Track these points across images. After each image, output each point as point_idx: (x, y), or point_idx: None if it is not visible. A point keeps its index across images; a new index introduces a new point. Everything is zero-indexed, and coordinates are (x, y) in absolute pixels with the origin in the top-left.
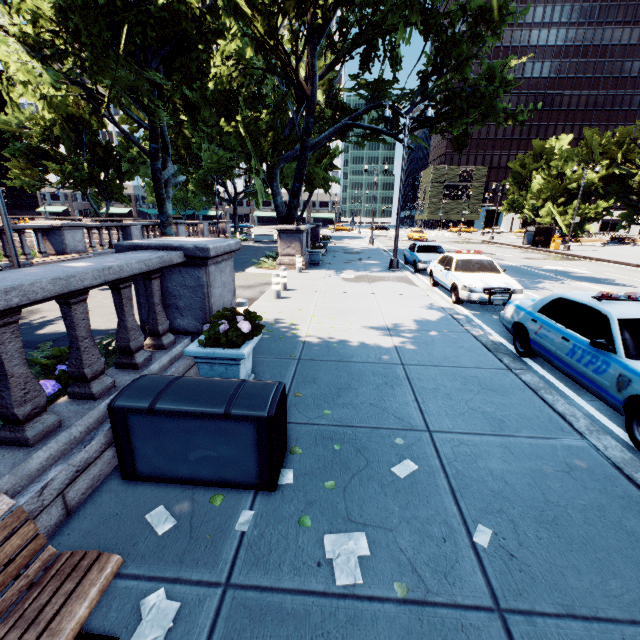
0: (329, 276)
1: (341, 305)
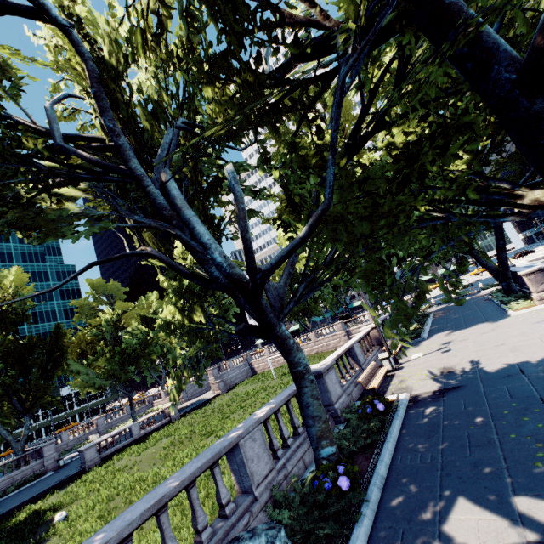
0: None
1: None
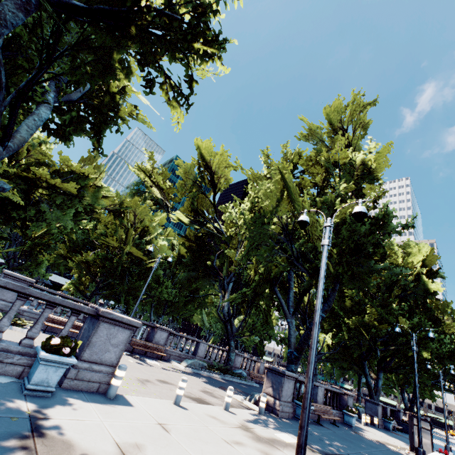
0: None
1: None
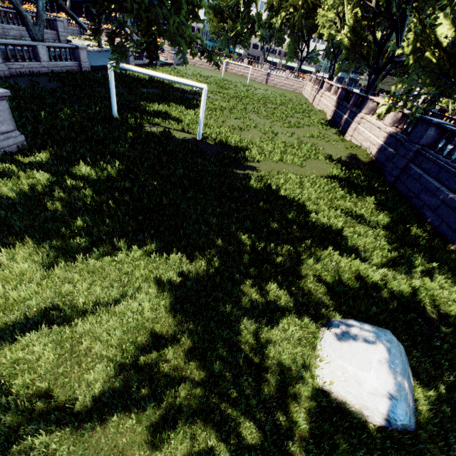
0: None
1: None
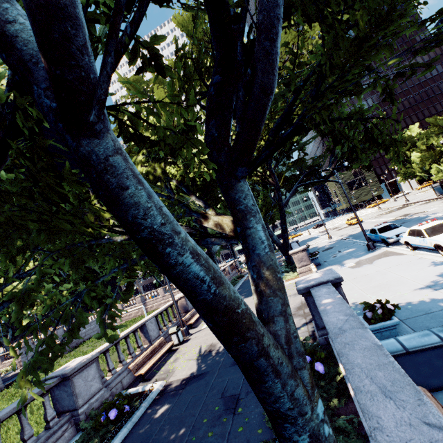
0: (338, 269)
1: (375, 283)
